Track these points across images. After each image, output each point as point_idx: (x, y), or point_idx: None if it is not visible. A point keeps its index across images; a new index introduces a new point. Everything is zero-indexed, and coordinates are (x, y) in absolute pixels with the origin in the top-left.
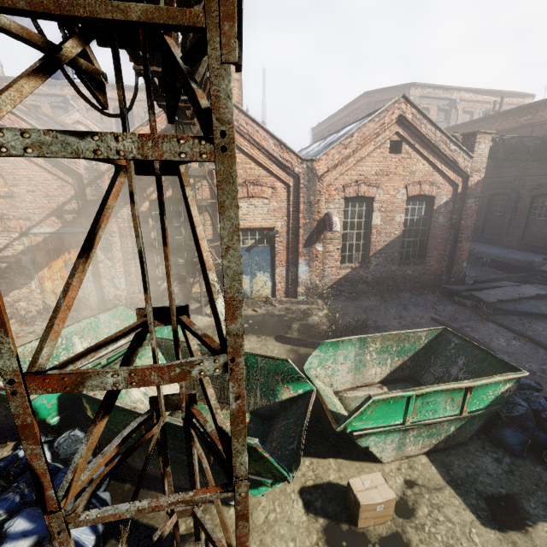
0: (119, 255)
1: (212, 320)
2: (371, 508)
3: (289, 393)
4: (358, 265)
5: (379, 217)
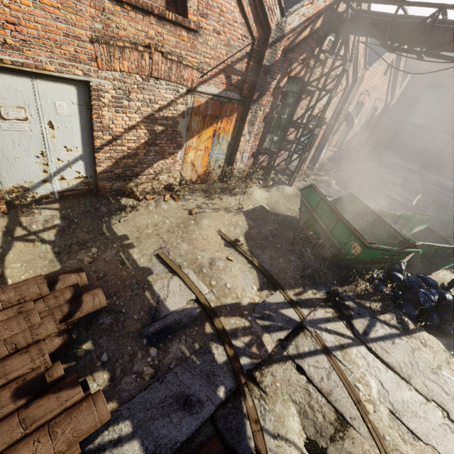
0: (256, 129)
1: (293, 189)
2: None
3: (417, 230)
4: (337, 150)
5: (358, 118)
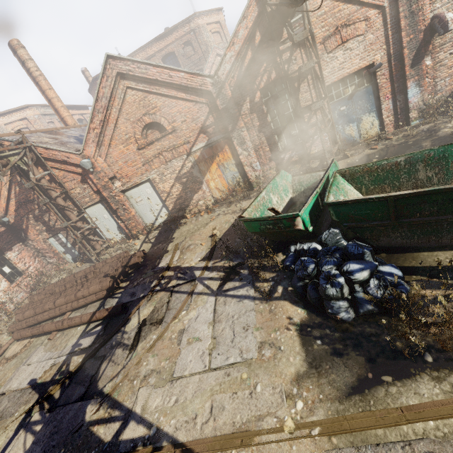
0: (250, 144)
1: None
2: None
3: None
4: None
5: None
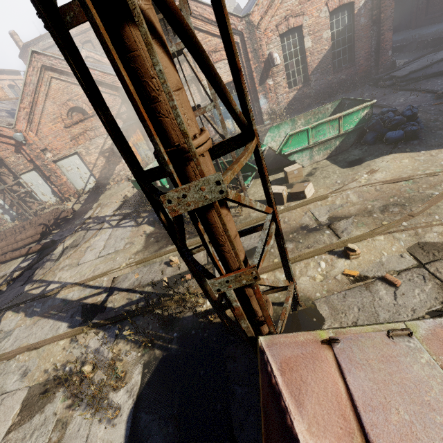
0: None
1: None
2: (292, 173)
3: None
4: (301, 85)
5: (309, 40)
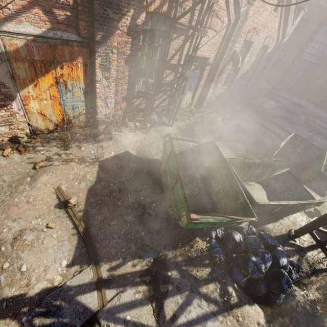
0: (115, 74)
1: (174, 128)
2: None
3: (278, 173)
4: (227, 87)
5: (248, 57)
